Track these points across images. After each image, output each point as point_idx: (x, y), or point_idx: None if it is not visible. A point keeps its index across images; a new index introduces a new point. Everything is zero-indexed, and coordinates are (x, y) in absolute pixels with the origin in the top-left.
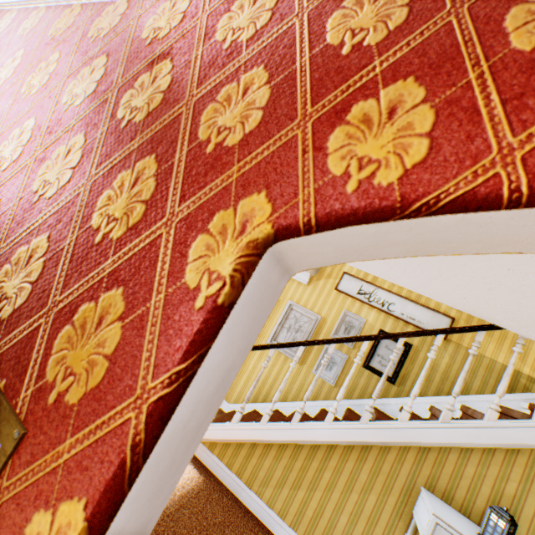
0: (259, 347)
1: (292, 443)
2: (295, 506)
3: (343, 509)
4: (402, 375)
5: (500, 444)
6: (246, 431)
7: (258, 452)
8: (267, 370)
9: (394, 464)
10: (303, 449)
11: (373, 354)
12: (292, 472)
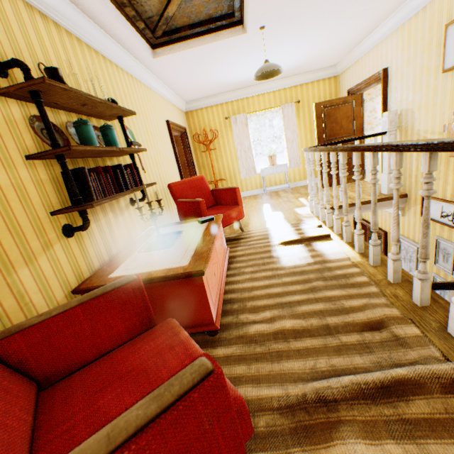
0: None
1: None
2: None
3: None
4: None
5: None
6: None
7: None
8: None
9: None
10: None
11: None
12: None
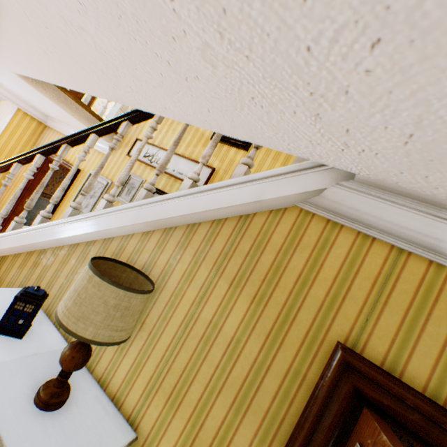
0: None
1: None
2: None
3: None
4: None
5: (96, 233)
6: None
7: None
8: None
9: (19, 270)
10: None
11: None
12: None
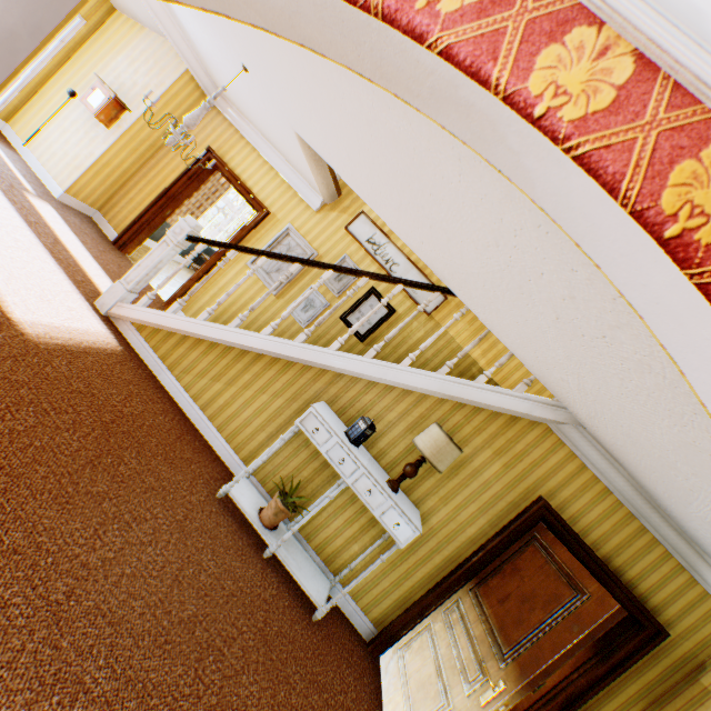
0: (219, 244)
1: (224, 344)
2: (210, 394)
3: (252, 405)
4: (374, 337)
5: (400, 384)
6: (180, 322)
7: (188, 345)
8: (239, 294)
9: (310, 381)
10: (233, 351)
11: (355, 309)
12: (216, 368)
